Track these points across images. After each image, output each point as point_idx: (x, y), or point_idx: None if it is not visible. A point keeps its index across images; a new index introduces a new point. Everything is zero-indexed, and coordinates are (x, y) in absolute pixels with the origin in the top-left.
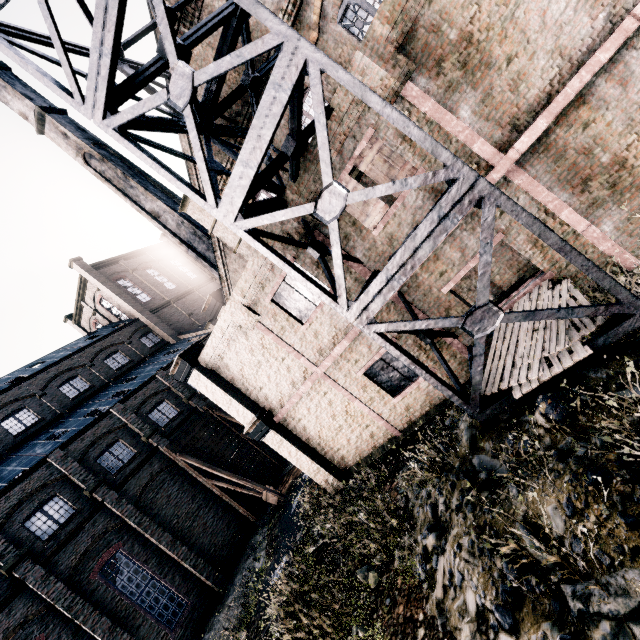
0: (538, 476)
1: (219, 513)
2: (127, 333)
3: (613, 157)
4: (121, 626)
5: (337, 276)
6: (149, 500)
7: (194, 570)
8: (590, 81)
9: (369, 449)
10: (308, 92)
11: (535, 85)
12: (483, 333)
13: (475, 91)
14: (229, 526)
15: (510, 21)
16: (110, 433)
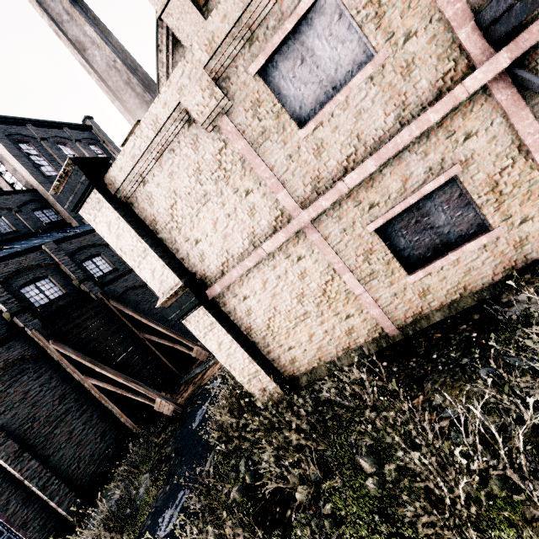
0: None
1: (93, 420)
2: (17, 200)
3: None
4: None
5: None
6: None
7: (41, 493)
8: None
9: (338, 351)
10: None
11: None
12: None
13: None
14: (103, 437)
15: None
16: None
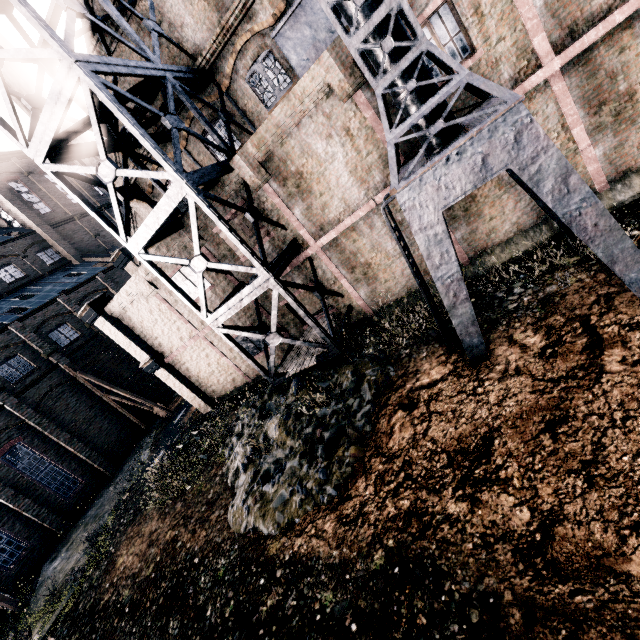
0: (275, 415)
1: (114, 421)
2: (22, 245)
3: (366, 261)
4: (23, 494)
5: (201, 300)
6: (48, 406)
7: (89, 460)
8: (357, 221)
9: (232, 388)
10: (219, 119)
11: (333, 212)
12: (274, 345)
13: (303, 203)
14: (122, 431)
15: (322, 175)
16: (8, 348)
